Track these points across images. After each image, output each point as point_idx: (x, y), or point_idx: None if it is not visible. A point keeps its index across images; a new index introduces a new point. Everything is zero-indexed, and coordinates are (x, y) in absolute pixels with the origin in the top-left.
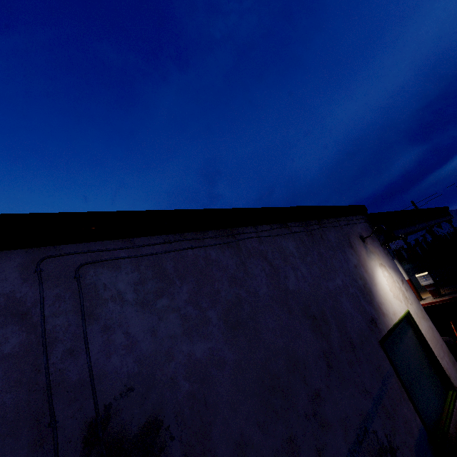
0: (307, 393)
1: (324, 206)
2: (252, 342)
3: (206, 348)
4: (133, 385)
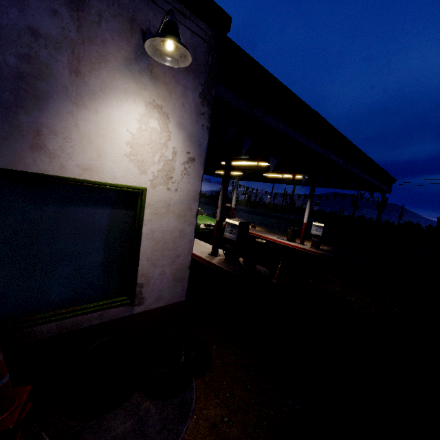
0: None
1: None
2: None
3: None
4: None
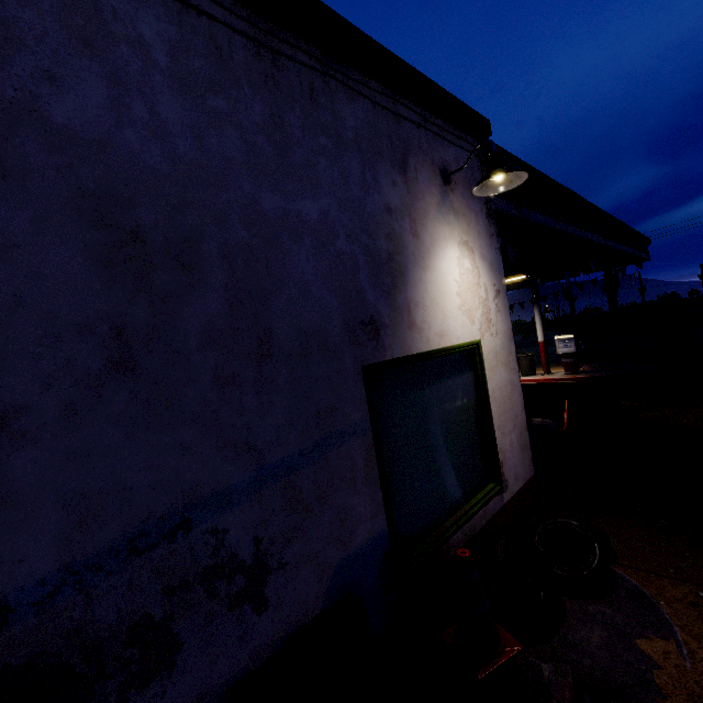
0: None
1: (361, 32)
2: None
3: None
4: None
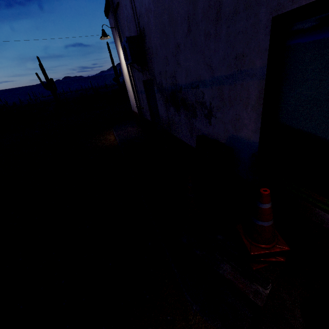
0: (174, 42)
1: None
2: (157, 0)
3: (147, 2)
4: (140, 14)
